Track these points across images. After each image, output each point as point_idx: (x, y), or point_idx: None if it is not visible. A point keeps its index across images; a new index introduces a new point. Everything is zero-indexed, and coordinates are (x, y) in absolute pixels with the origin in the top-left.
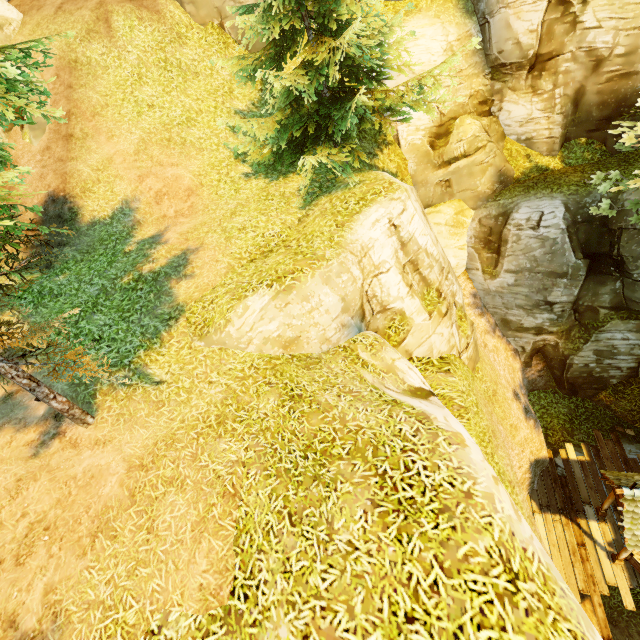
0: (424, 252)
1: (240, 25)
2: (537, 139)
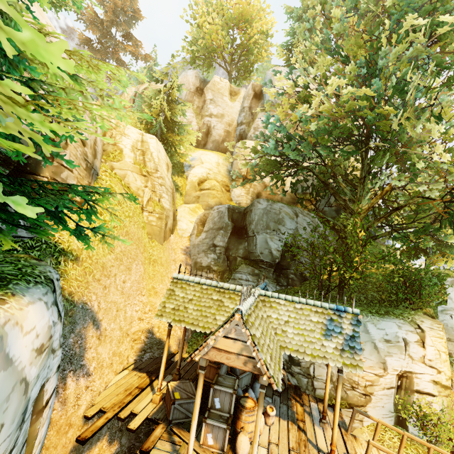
0: (151, 153)
1: (140, 95)
2: (242, 203)
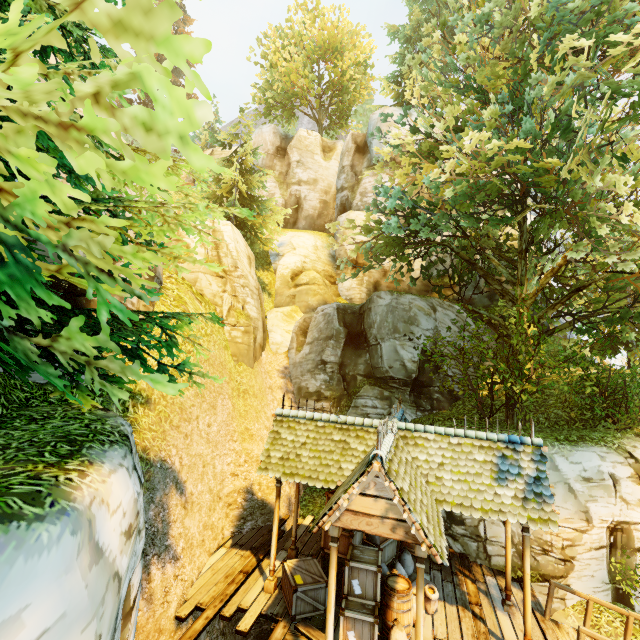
0: (226, 245)
1: None
2: (355, 299)
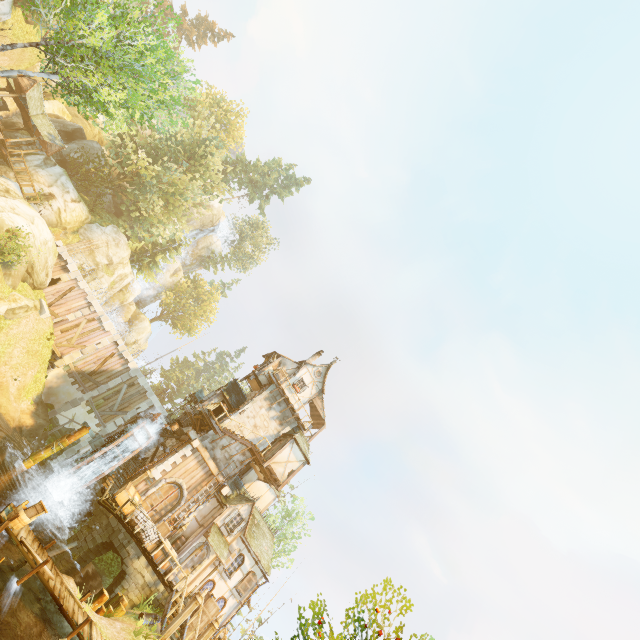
0: None
1: None
2: None
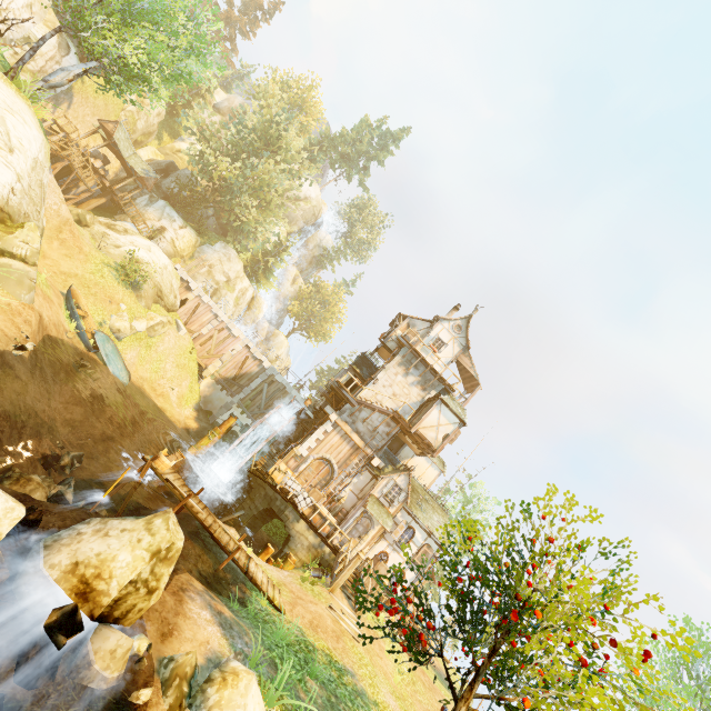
0: None
1: None
2: None
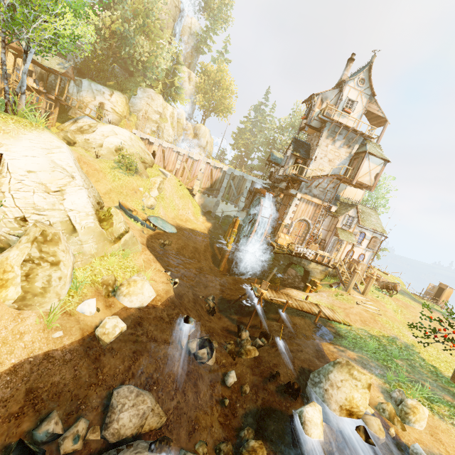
0: None
1: None
2: None
